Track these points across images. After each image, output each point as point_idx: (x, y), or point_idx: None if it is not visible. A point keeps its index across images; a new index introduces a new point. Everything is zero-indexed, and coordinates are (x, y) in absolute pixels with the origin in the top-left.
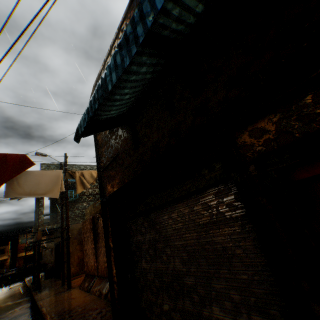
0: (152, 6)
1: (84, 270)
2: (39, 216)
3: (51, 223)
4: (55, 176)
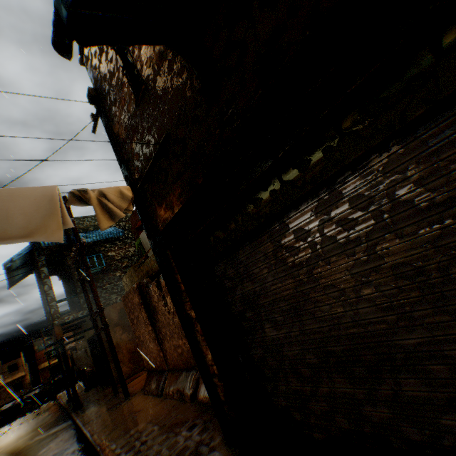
0: None
1: (142, 366)
2: (49, 305)
3: (73, 313)
4: (42, 198)
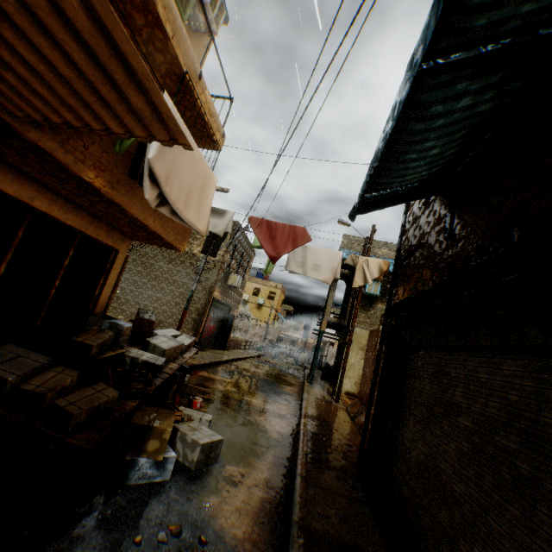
0: (425, 39)
1: None
2: (327, 302)
3: (340, 317)
4: (332, 257)
